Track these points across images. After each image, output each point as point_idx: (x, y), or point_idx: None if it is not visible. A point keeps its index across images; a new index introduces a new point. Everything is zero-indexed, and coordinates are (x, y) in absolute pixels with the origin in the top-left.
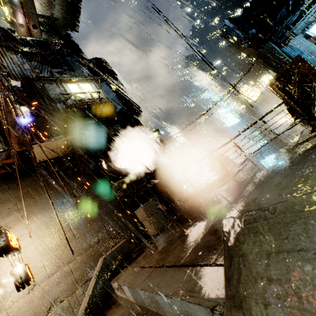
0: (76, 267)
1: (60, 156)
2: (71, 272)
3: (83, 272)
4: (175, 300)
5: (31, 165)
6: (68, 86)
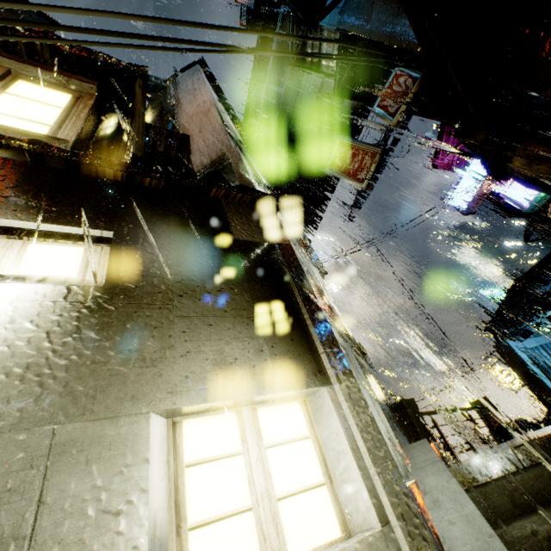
0: None
1: None
2: None
3: None
4: None
5: None
6: None
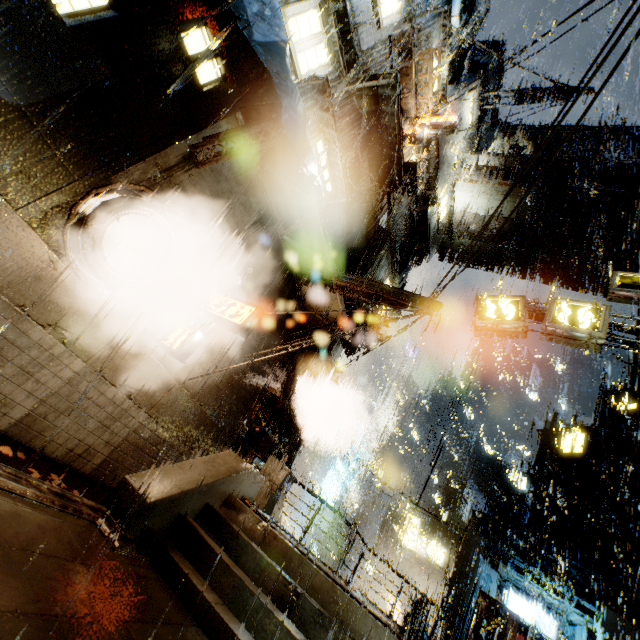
0: (174, 394)
1: (309, 306)
2: (168, 390)
3: (166, 406)
4: (390, 634)
5: (296, 275)
6: (387, 282)
